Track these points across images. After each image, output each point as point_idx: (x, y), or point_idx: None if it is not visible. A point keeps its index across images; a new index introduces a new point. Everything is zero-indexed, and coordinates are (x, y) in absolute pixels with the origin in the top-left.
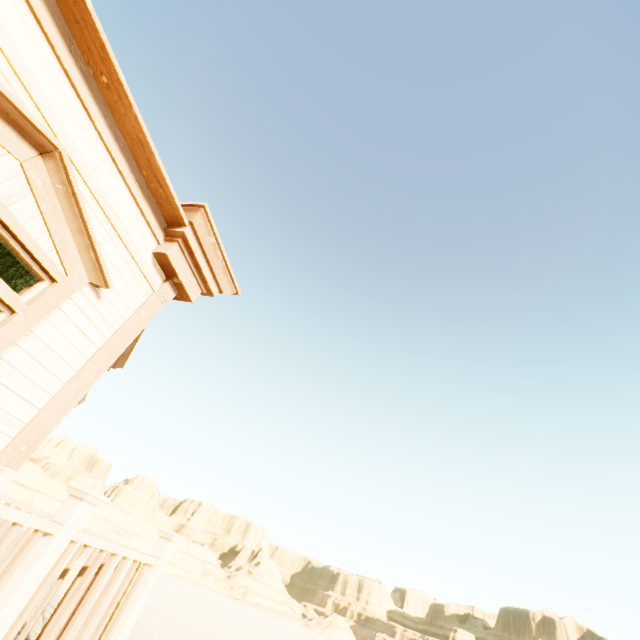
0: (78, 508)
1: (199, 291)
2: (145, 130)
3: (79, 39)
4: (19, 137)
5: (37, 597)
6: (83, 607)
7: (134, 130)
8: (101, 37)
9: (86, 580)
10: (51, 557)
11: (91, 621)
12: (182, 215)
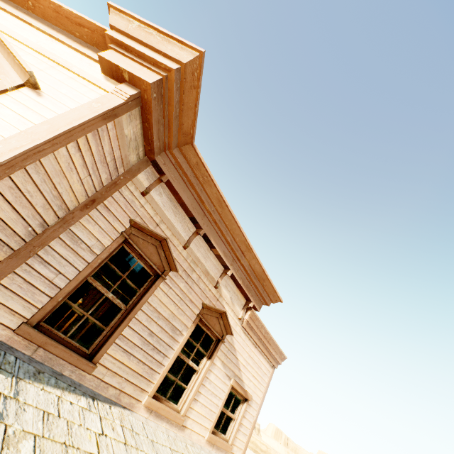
0: None
1: (158, 77)
2: None
3: (18, 2)
4: None
5: None
6: None
7: (51, 10)
8: None
9: None
10: None
11: None
12: (101, 27)
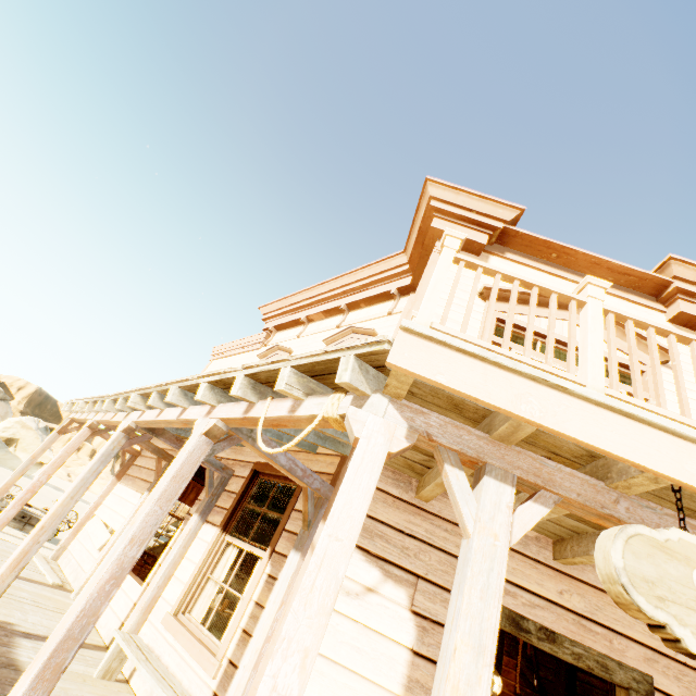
0: None
1: None
2: (592, 255)
3: (531, 252)
4: (558, 311)
5: None
6: None
7: (586, 262)
8: (541, 239)
9: None
10: None
11: None
12: (661, 278)
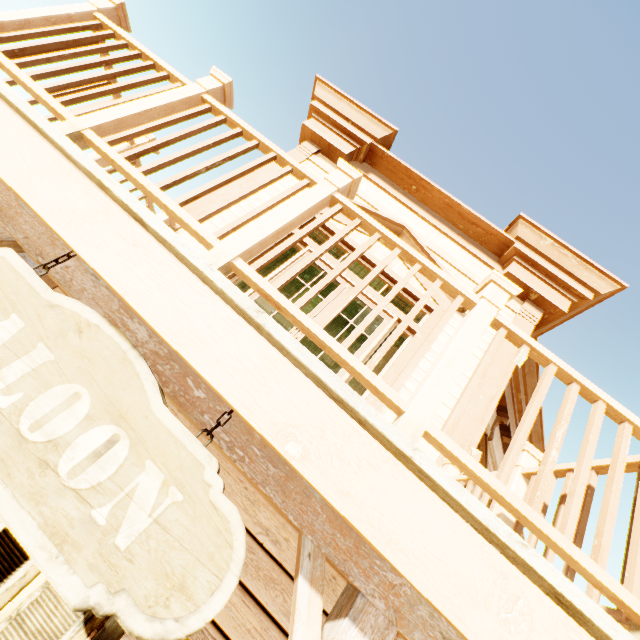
0: (487, 287)
1: (566, 301)
2: (446, 194)
3: (395, 180)
4: None
5: (484, 361)
6: (557, 425)
7: (440, 201)
8: (403, 165)
9: (542, 386)
10: (480, 320)
11: (584, 458)
12: (504, 236)
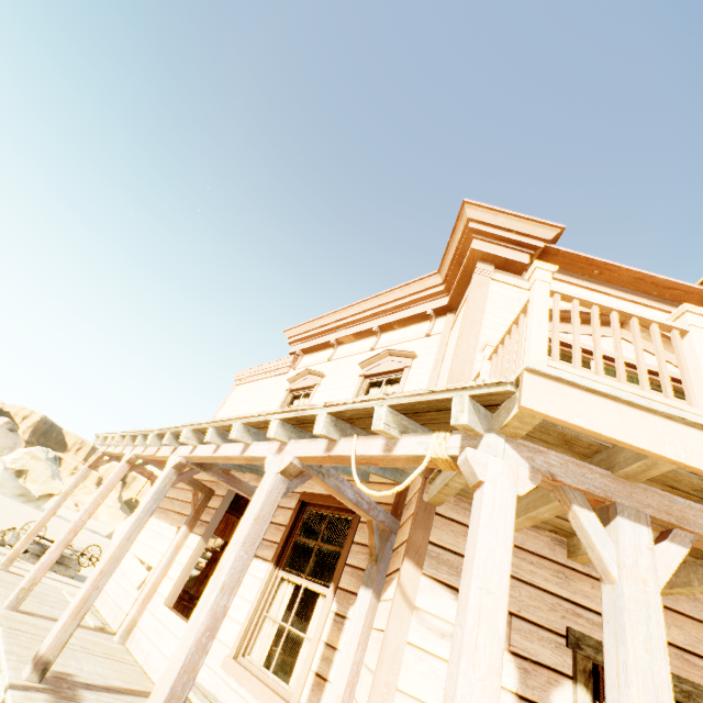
0: None
1: None
2: (636, 270)
3: (572, 270)
4: (608, 328)
5: None
6: None
7: (629, 277)
8: (583, 256)
9: None
10: None
11: None
12: None
